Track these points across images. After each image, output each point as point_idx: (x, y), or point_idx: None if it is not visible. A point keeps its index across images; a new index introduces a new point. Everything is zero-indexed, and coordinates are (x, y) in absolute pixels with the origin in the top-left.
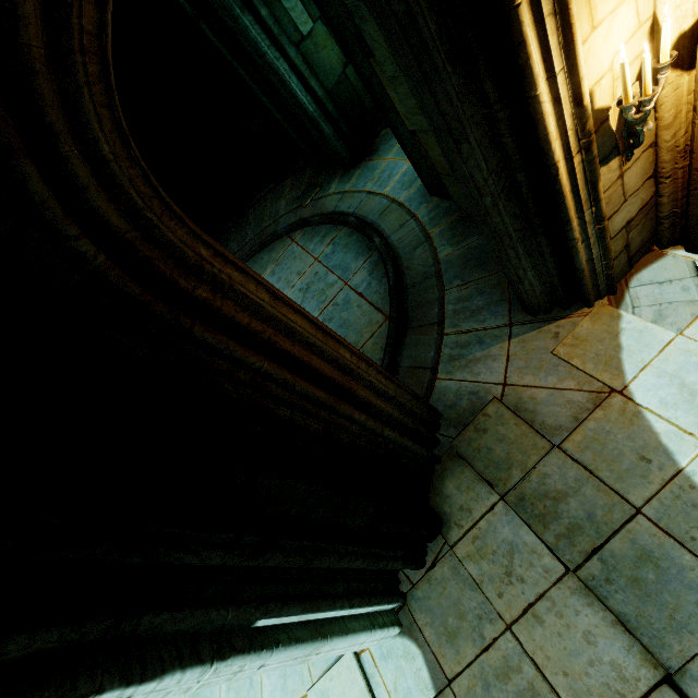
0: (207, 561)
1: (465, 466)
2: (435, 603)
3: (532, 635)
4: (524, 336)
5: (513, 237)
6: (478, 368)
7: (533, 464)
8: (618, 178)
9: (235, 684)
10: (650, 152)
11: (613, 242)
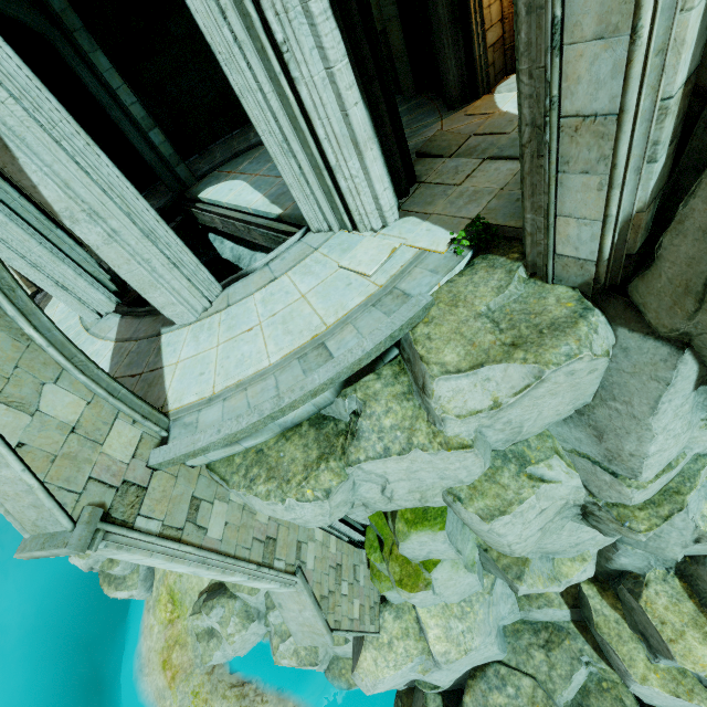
0: (352, 2)
1: (426, 159)
2: (418, 200)
3: (471, 182)
4: (449, 117)
5: (447, 27)
6: (426, 134)
7: (462, 143)
8: (489, 7)
9: (271, 302)
10: (499, 3)
11: (488, 52)
